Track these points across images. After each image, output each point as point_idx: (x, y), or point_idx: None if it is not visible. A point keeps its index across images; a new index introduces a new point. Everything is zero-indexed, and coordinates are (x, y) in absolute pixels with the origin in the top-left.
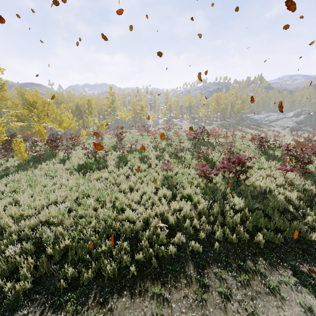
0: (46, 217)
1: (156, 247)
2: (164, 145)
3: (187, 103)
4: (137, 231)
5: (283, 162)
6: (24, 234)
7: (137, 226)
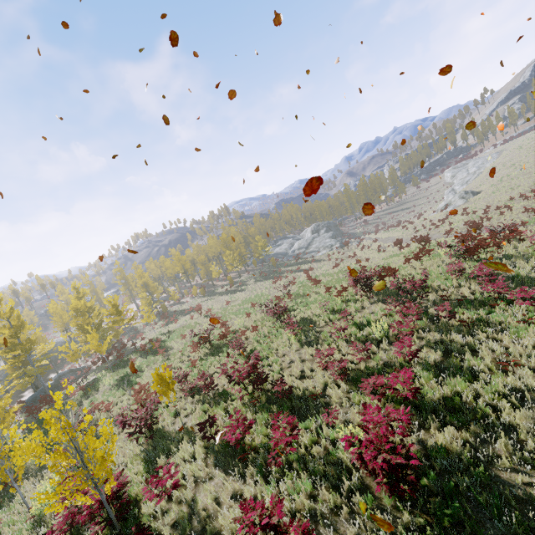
0: None
1: None
2: (383, 326)
3: (179, 268)
4: None
5: (529, 257)
6: None
7: None
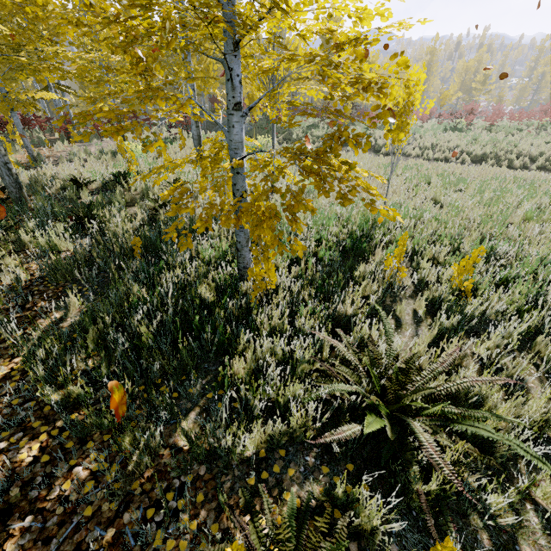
0: (456, 144)
1: (550, 163)
2: (545, 121)
3: None
4: (531, 157)
5: None
6: (450, 147)
7: (533, 154)
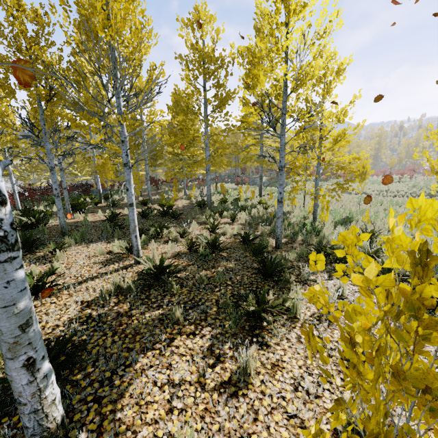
0: (402, 188)
1: None
2: None
3: None
4: None
5: None
6: (397, 190)
7: None
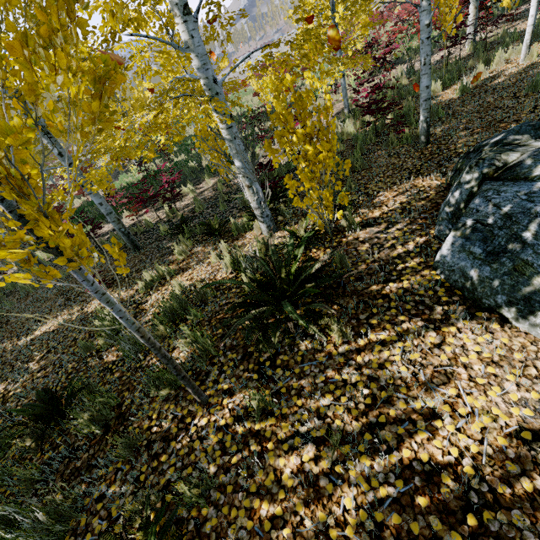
0: None
1: None
2: None
3: None
4: None
5: None
6: None
7: None
